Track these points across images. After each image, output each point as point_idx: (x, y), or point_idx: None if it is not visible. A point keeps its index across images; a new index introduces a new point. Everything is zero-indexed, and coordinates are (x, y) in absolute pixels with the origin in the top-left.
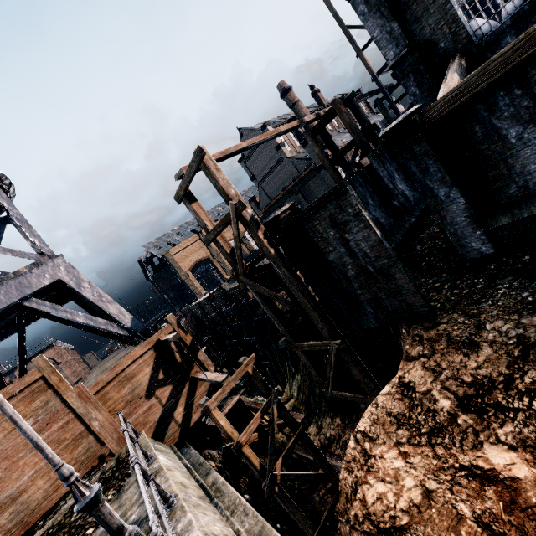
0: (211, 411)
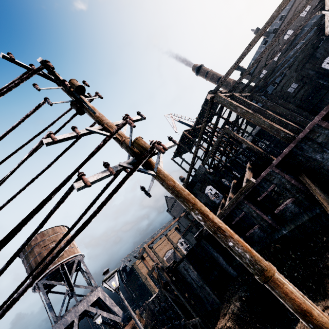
0: None
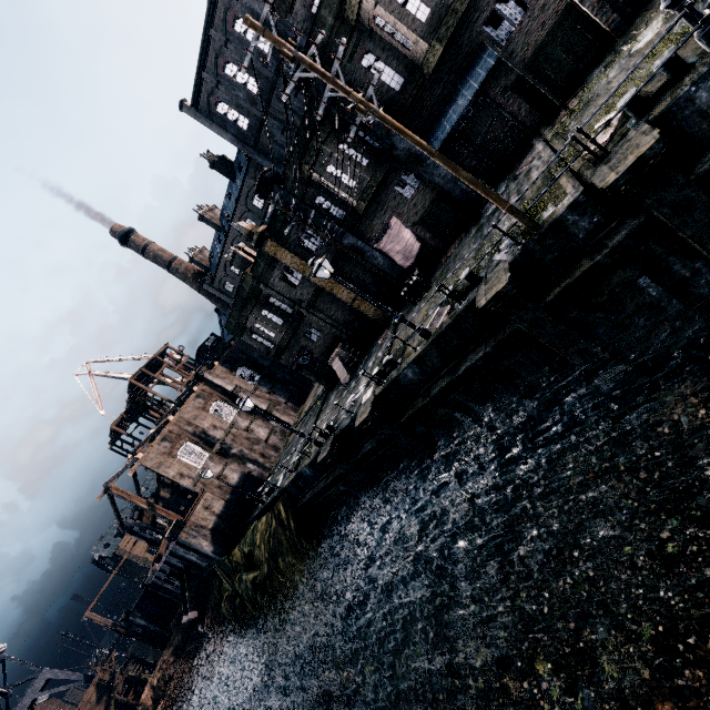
0: (115, 697)
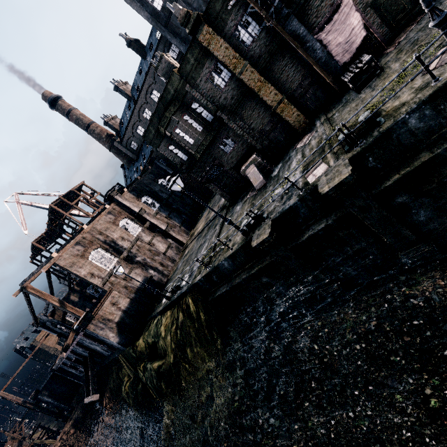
0: None
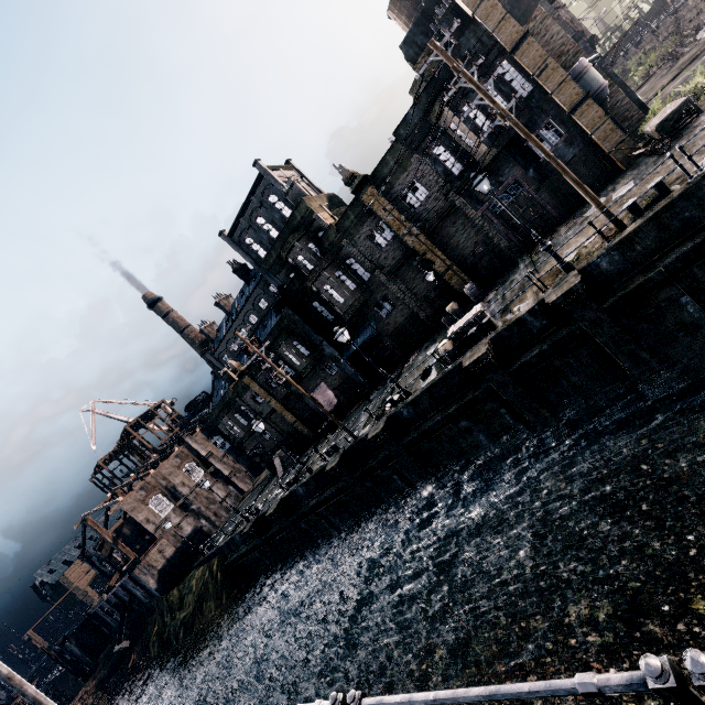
0: None
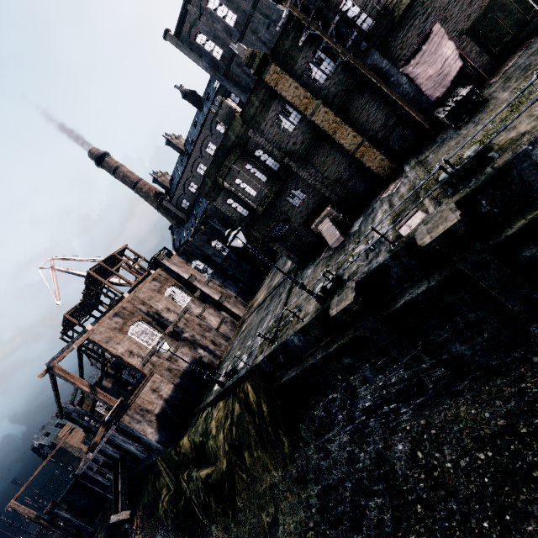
0: None
